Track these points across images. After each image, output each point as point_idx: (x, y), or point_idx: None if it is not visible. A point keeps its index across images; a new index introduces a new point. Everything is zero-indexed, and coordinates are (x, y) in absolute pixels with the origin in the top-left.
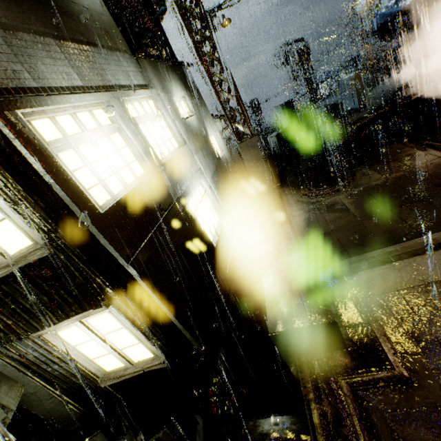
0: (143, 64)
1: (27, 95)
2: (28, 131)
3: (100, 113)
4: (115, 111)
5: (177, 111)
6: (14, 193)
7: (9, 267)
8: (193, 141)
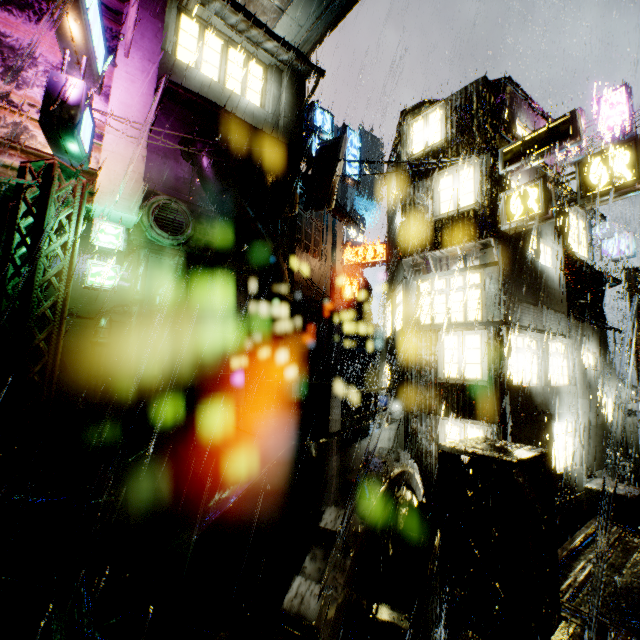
0: (572, 323)
1: (514, 327)
2: (510, 340)
3: (533, 342)
4: (541, 344)
5: (581, 360)
6: (493, 358)
7: (464, 381)
8: (584, 388)
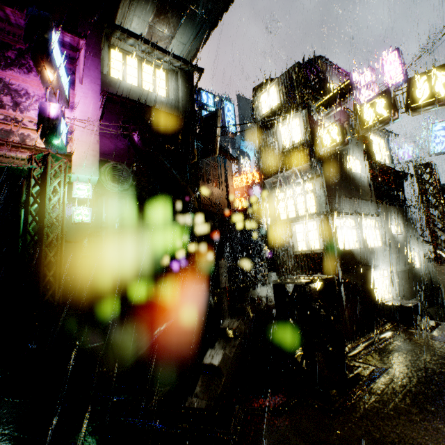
0: (379, 206)
1: (337, 213)
2: (334, 222)
3: (352, 221)
4: (358, 222)
5: (389, 229)
6: (325, 234)
7: (309, 251)
8: (393, 247)
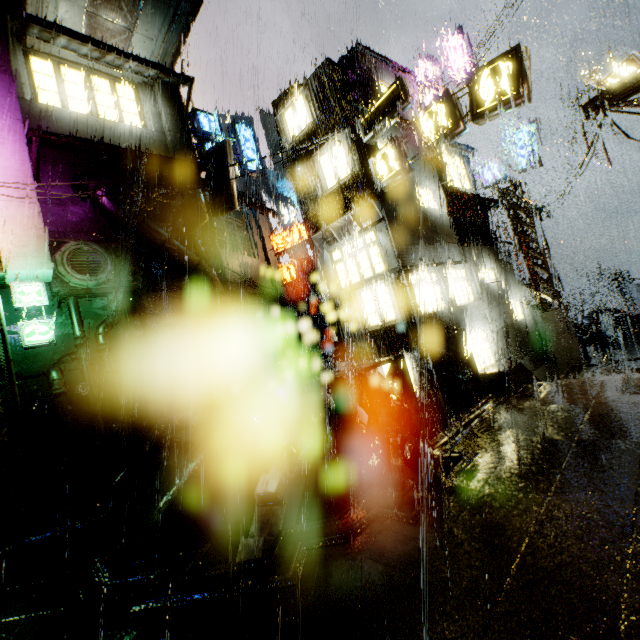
0: (465, 249)
1: (412, 268)
2: (410, 280)
3: (433, 275)
4: (440, 275)
5: (481, 277)
6: (400, 298)
7: (384, 324)
8: (489, 300)
